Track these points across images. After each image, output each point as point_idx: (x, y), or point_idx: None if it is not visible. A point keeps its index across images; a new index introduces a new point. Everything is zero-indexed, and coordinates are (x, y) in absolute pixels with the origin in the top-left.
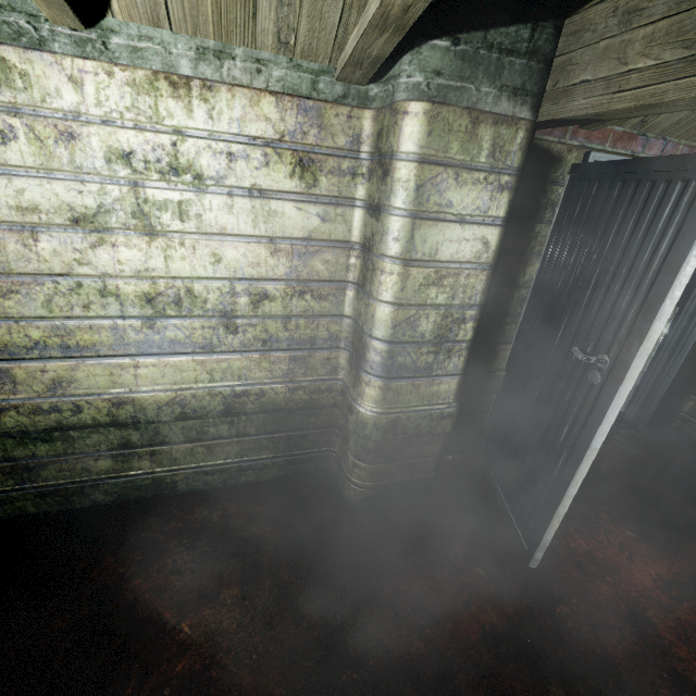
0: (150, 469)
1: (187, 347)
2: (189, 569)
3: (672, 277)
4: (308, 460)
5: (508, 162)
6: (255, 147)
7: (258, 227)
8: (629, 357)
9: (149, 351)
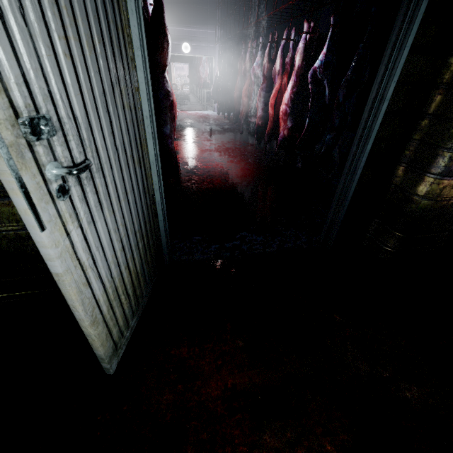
0: None
1: None
2: None
3: None
4: None
5: None
6: None
7: None
8: None
9: None
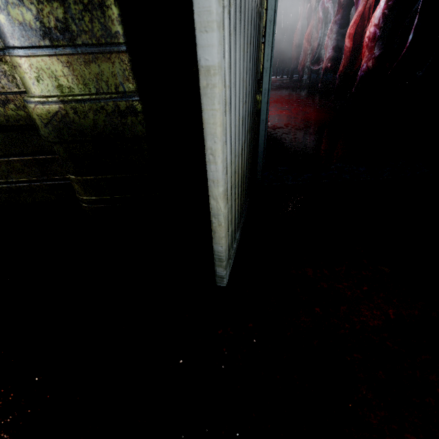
0: None
1: None
2: None
3: None
4: (69, 186)
5: None
6: None
7: None
8: None
9: None
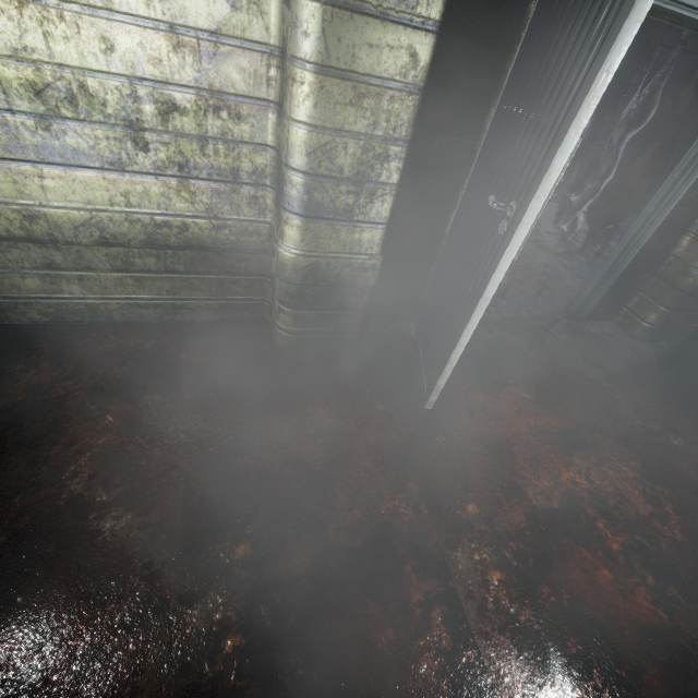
0: (82, 294)
1: (94, 161)
2: (118, 379)
3: (582, 99)
4: (242, 307)
5: None
6: None
7: (152, 6)
8: (529, 199)
9: (52, 160)
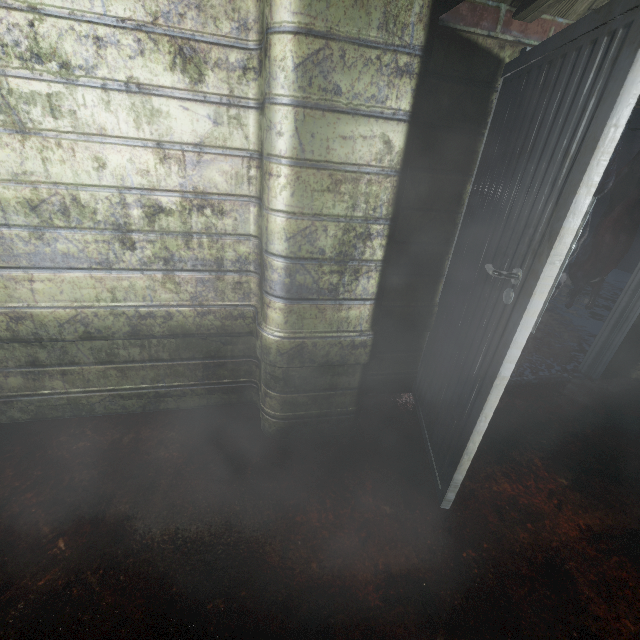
0: (64, 389)
1: (83, 262)
2: (84, 487)
3: (588, 157)
4: (229, 390)
5: (406, 37)
6: (125, 31)
7: (142, 129)
8: (539, 265)
9: (42, 265)
